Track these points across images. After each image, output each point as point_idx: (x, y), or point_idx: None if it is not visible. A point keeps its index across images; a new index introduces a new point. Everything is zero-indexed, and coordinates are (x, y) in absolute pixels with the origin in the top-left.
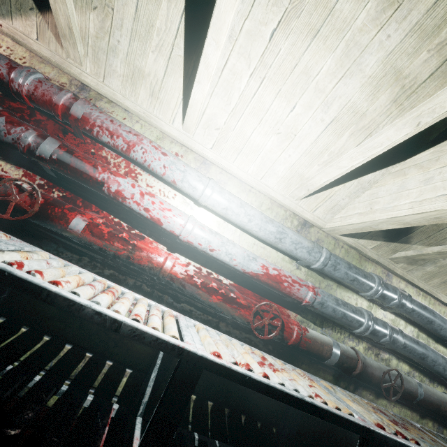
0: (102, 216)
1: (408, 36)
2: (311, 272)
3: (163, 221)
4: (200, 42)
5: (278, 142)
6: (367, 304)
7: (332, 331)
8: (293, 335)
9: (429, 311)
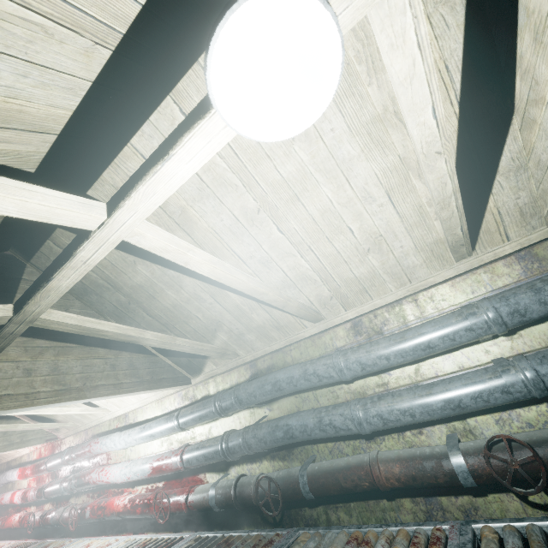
0: (109, 493)
1: None
2: (198, 428)
3: (109, 481)
4: None
5: None
6: (249, 413)
7: (235, 466)
8: (182, 504)
9: (269, 382)
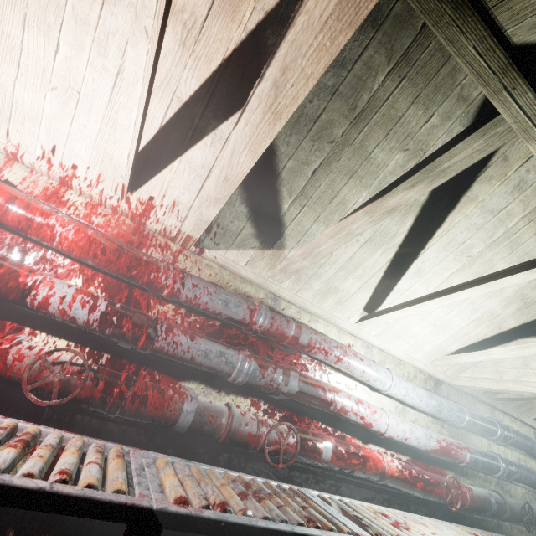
0: (313, 426)
1: (533, 280)
2: (451, 427)
3: (373, 424)
4: (395, 275)
5: (432, 331)
6: (487, 442)
7: (474, 478)
8: (468, 498)
9: (529, 440)
